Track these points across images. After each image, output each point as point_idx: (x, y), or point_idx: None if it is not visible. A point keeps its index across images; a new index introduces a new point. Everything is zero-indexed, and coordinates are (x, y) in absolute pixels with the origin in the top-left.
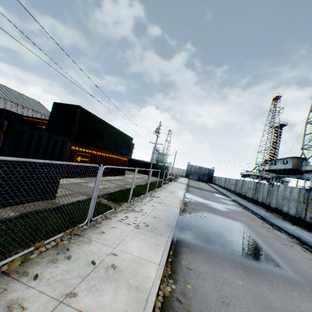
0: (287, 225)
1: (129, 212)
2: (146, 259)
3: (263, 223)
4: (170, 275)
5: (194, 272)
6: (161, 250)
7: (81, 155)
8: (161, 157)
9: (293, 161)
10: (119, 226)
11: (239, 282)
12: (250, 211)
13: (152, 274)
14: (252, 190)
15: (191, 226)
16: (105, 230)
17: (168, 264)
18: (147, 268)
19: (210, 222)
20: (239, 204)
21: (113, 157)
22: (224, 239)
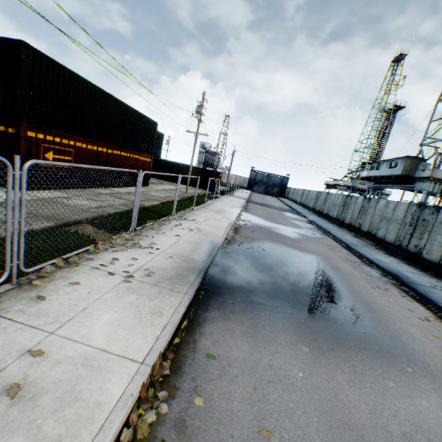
0: (381, 257)
1: (126, 250)
2: (116, 352)
3: (349, 255)
4: (166, 378)
5: (218, 363)
6: (160, 325)
7: (54, 149)
8: (209, 158)
9: (406, 163)
10: (91, 279)
11: (299, 375)
12: (332, 237)
13: (114, 393)
14: (338, 207)
15: (236, 267)
16: (52, 292)
17: (169, 354)
18: (109, 377)
19: (270, 257)
20: (317, 228)
21: (124, 156)
22: (286, 286)
